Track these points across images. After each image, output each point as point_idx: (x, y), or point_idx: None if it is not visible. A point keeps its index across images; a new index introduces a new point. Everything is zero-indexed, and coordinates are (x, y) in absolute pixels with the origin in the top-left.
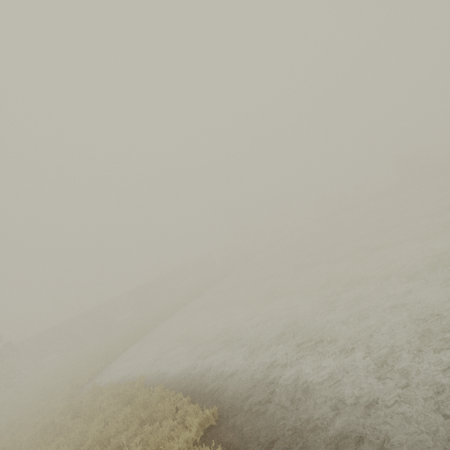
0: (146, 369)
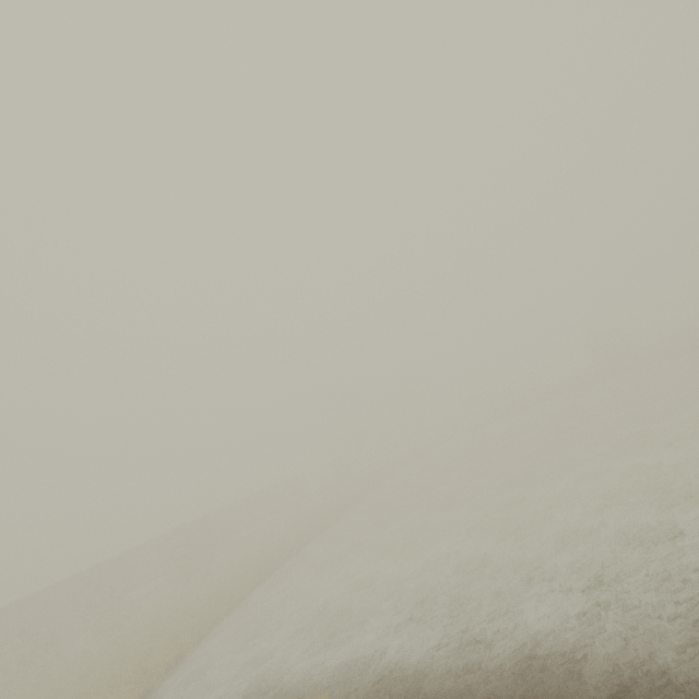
0: (281, 690)
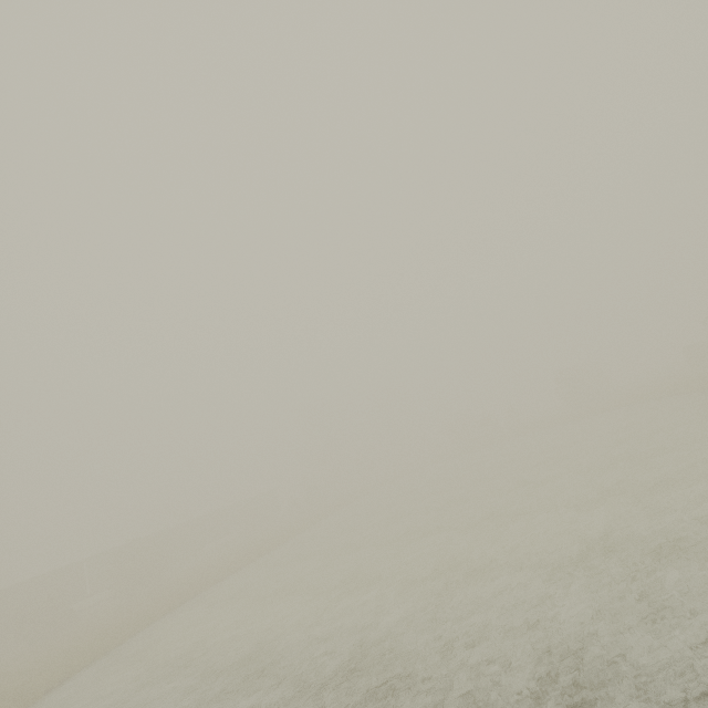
0: None
